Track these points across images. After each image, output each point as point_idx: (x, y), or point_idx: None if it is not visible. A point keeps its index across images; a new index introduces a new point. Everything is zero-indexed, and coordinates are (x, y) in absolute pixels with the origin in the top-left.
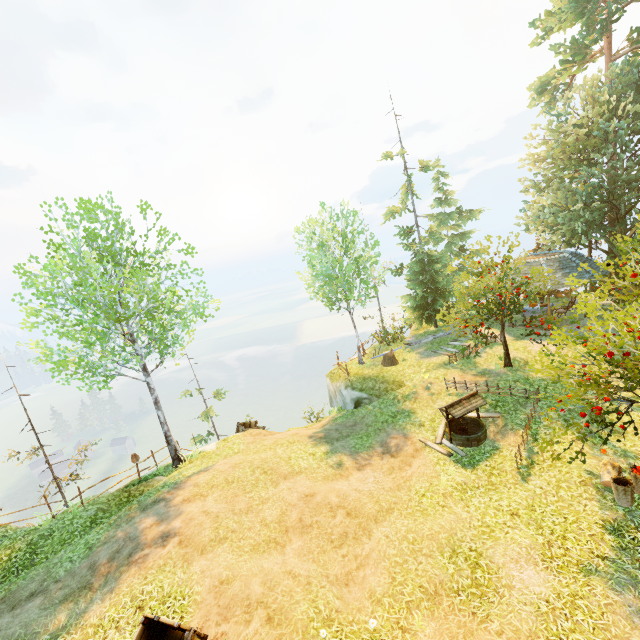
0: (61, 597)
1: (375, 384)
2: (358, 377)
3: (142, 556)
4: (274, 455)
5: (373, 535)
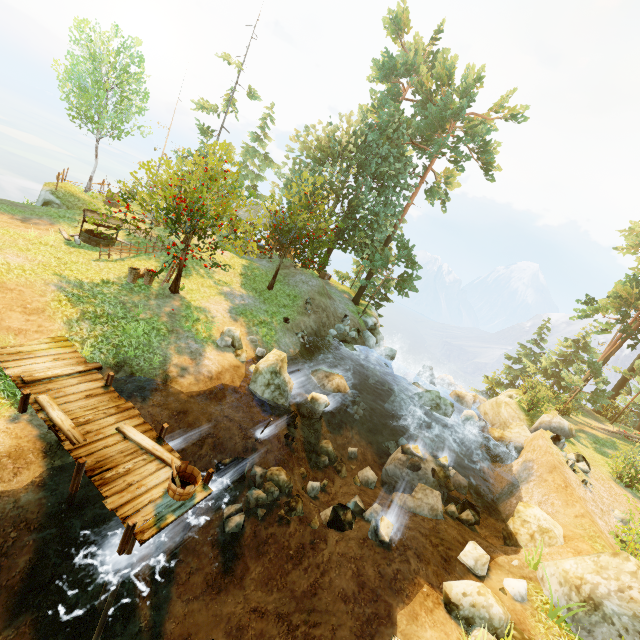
0: None
1: (76, 201)
2: (68, 192)
3: None
4: None
5: None
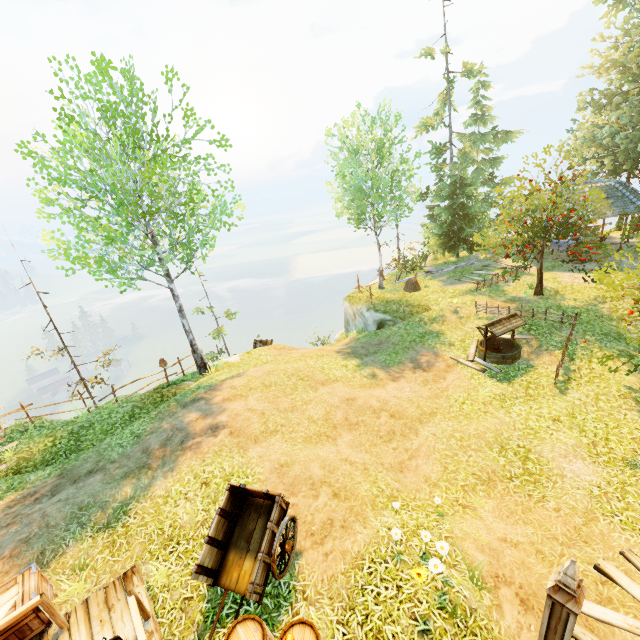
0: (121, 474)
1: (399, 307)
2: (380, 300)
3: (195, 443)
4: (306, 365)
5: (420, 433)
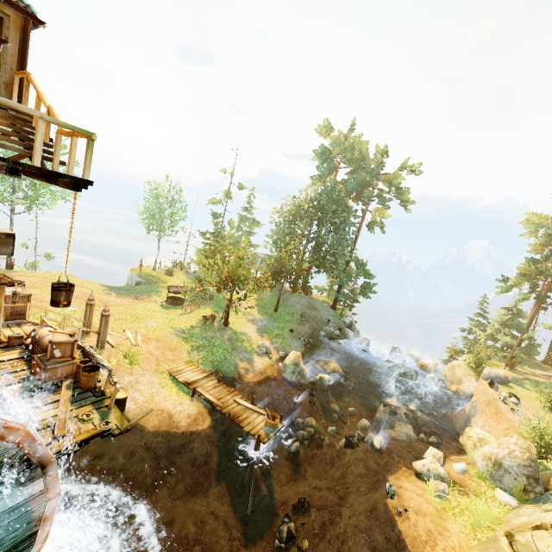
0: None
1: (153, 278)
2: (146, 273)
3: None
4: (76, 280)
5: None
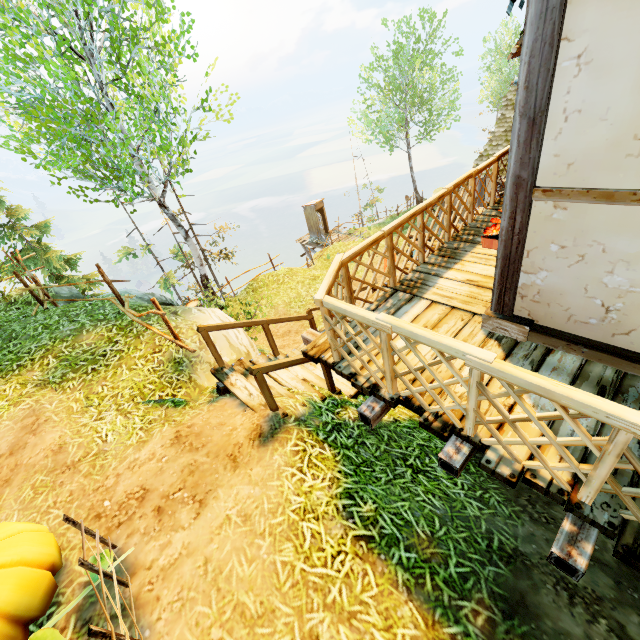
0: None
1: None
2: None
3: None
4: None
5: None
